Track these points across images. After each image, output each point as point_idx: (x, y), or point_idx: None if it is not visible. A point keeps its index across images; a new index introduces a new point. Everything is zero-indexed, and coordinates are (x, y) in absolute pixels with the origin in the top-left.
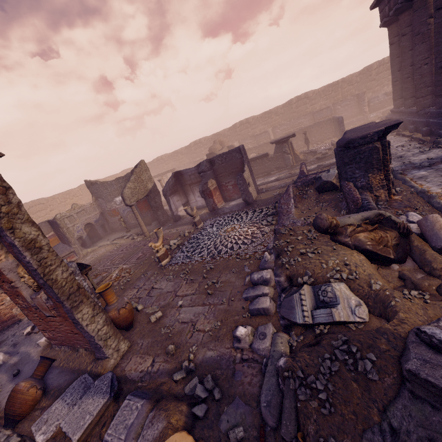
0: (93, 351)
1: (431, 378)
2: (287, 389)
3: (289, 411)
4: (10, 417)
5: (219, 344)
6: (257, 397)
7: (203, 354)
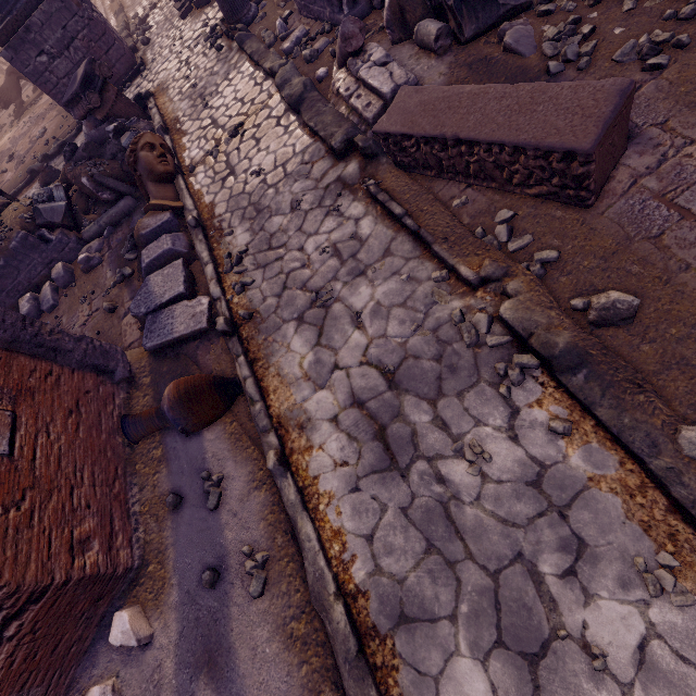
0: (125, 401)
1: (84, 144)
2: (102, 177)
3: (116, 181)
4: (219, 376)
5: (101, 276)
6: (128, 220)
7: (111, 278)
